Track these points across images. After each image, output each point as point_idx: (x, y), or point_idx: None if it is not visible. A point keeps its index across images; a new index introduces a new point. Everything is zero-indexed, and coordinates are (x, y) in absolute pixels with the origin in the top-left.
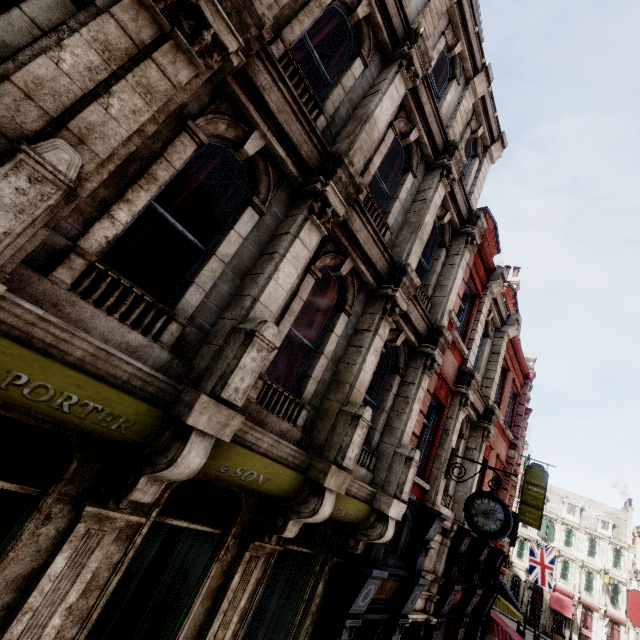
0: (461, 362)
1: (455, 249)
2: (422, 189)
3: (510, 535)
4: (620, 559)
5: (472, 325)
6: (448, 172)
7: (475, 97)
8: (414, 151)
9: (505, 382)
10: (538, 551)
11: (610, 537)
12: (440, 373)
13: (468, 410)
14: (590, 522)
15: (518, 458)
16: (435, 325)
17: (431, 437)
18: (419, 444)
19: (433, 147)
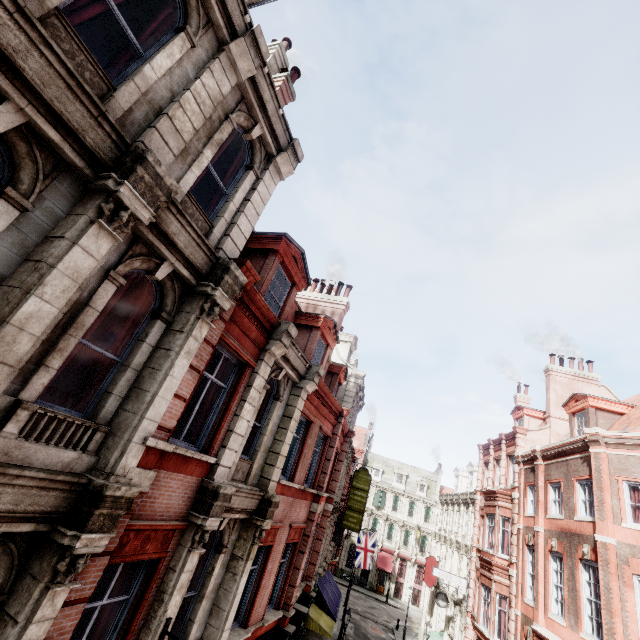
0: (208, 470)
1: (182, 320)
2: (53, 234)
3: (337, 536)
4: (429, 514)
5: (236, 408)
6: (120, 205)
7: (238, 76)
8: (23, 152)
9: (307, 438)
10: (364, 537)
11: (424, 498)
12: (137, 528)
13: (230, 517)
14: (412, 487)
15: (336, 485)
16: (91, 484)
17: (128, 618)
18: (105, 636)
19: (86, 150)
